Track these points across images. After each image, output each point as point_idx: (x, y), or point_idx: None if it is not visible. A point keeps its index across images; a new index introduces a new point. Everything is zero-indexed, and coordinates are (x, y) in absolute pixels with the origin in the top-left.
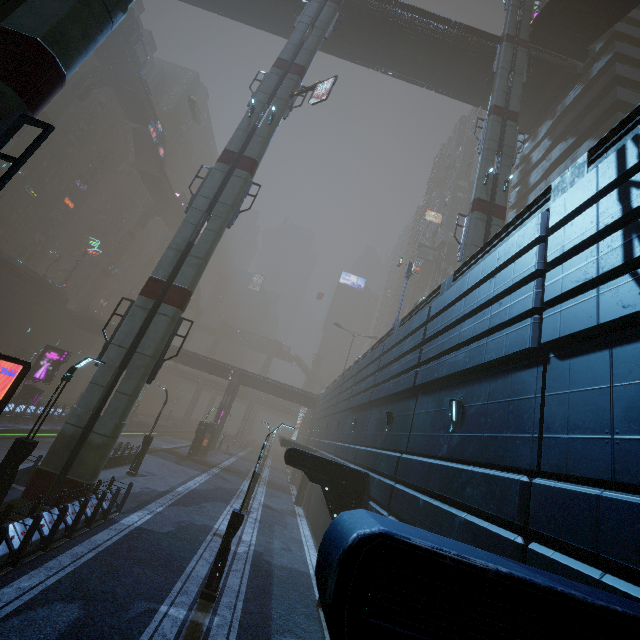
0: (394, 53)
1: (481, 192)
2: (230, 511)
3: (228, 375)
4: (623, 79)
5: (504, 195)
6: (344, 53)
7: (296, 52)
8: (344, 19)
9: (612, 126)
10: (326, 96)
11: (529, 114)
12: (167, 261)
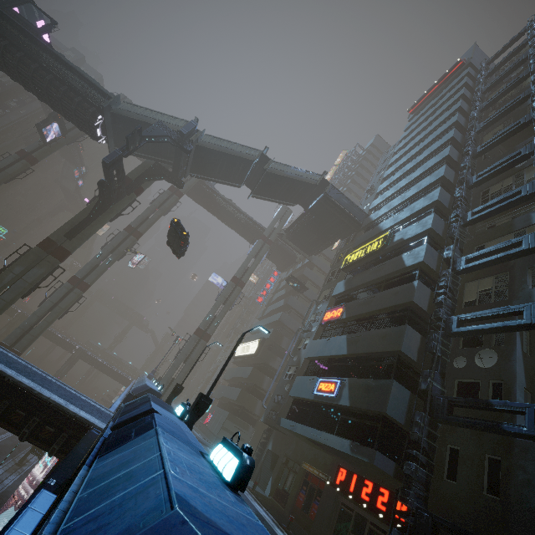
0: (218, 212)
1: (203, 324)
2: (10, 463)
3: (72, 351)
4: (306, 276)
5: (214, 328)
6: (194, 200)
7: (141, 224)
8: (194, 189)
9: (287, 301)
10: (134, 266)
11: (280, 265)
12: (15, 335)
